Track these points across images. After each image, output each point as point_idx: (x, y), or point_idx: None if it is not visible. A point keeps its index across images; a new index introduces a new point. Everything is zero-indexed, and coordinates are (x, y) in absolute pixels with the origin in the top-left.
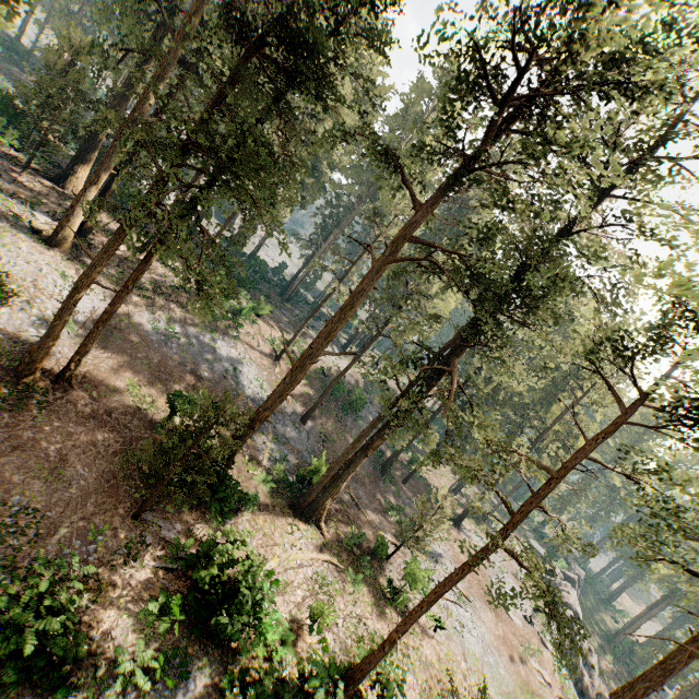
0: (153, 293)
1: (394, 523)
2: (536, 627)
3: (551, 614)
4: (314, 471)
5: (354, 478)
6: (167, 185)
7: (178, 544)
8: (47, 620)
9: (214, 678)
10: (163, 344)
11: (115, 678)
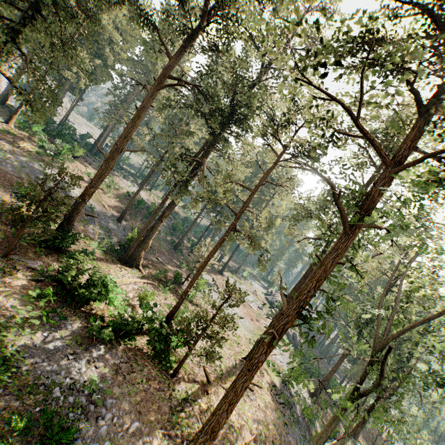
0: None
1: (185, 271)
2: (264, 310)
3: (254, 247)
4: (130, 239)
5: (158, 252)
6: None
7: (42, 269)
8: None
9: (83, 324)
10: None
11: (14, 323)
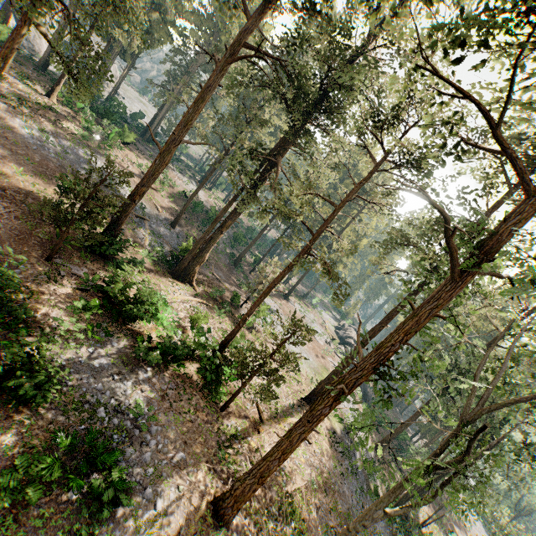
0: (20, 104)
1: (245, 292)
2: (332, 346)
3: (331, 277)
4: (184, 250)
5: (215, 266)
6: (8, 8)
7: (87, 278)
8: (1, 268)
9: (130, 343)
10: (40, 148)
11: (59, 335)
